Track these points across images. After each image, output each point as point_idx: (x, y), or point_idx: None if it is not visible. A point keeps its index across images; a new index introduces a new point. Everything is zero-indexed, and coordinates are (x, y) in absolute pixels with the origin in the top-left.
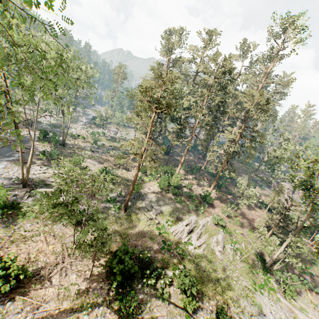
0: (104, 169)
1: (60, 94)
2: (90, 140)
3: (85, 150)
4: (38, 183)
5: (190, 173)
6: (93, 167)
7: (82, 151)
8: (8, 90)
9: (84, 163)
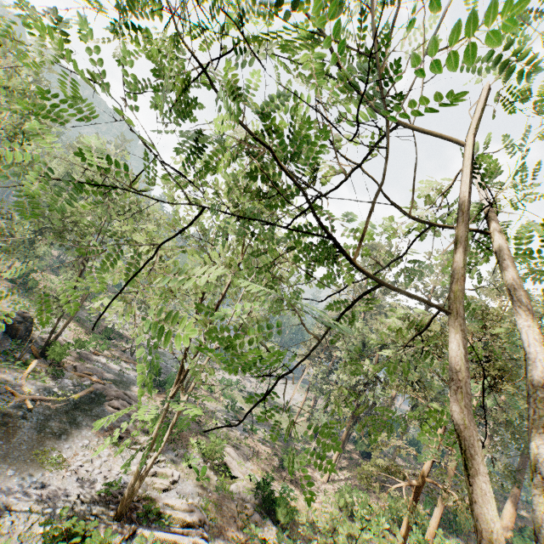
0: (266, 482)
1: (250, 316)
2: (218, 395)
3: (216, 419)
4: (146, 508)
5: (446, 528)
6: (238, 470)
7: (211, 421)
8: (217, 307)
9: (221, 456)
